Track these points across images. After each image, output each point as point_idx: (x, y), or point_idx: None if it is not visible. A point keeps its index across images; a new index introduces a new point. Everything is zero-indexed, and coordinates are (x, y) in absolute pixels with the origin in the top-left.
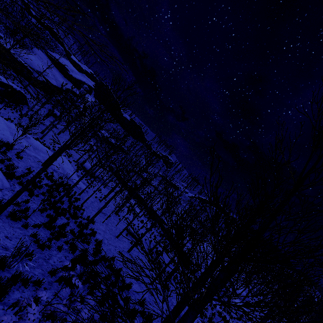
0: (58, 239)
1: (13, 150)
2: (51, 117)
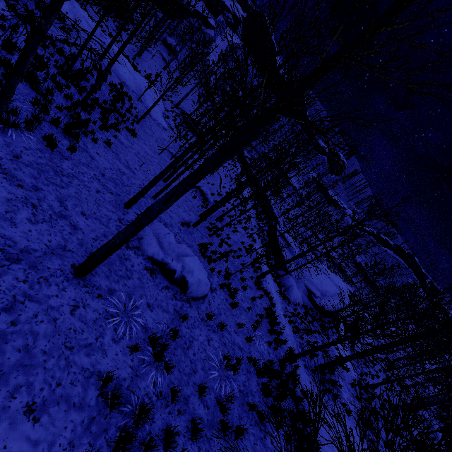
0: (8, 51)
1: (63, 25)
2: (164, 49)
